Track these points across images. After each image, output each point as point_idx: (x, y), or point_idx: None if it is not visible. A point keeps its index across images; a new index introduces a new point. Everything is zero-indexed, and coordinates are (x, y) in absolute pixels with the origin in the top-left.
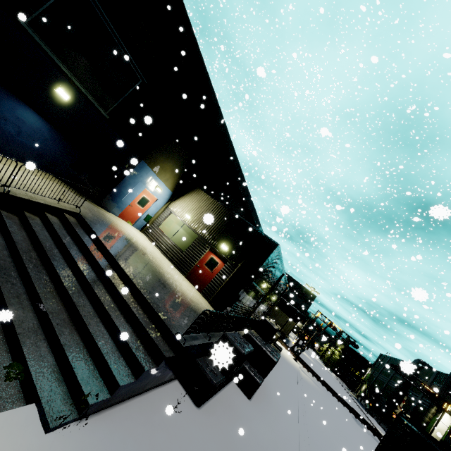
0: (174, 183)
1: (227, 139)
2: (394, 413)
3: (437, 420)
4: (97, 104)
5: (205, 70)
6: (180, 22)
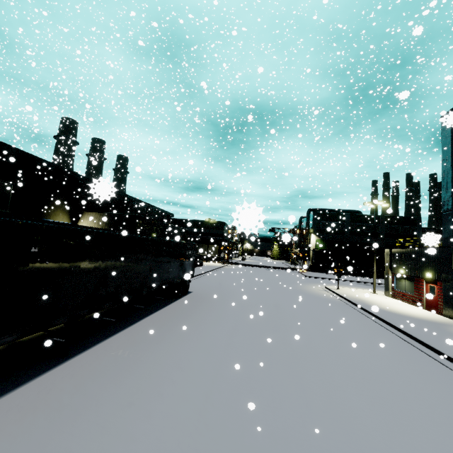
0: (68, 218)
1: (80, 177)
2: (293, 253)
3: (311, 241)
4: (1, 210)
5: (40, 159)
6: (14, 153)
